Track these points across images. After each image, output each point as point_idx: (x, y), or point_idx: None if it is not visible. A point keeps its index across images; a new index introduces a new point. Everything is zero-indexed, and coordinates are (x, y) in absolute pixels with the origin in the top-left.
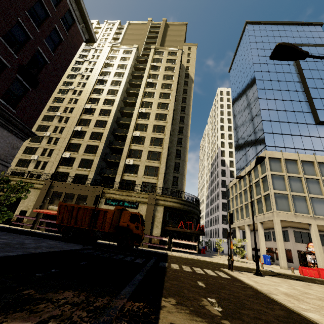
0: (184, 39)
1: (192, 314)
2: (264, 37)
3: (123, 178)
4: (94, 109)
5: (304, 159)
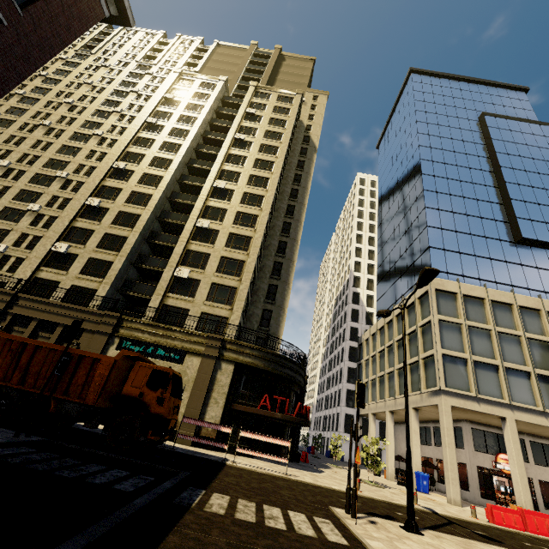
0: (307, 82)
1: None
2: (438, 96)
3: (165, 303)
4: (131, 171)
5: (495, 299)
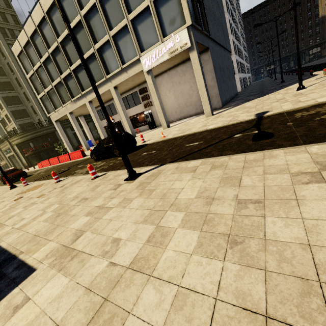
0: None
1: None
2: None
3: (8, 131)
4: None
5: (30, 34)
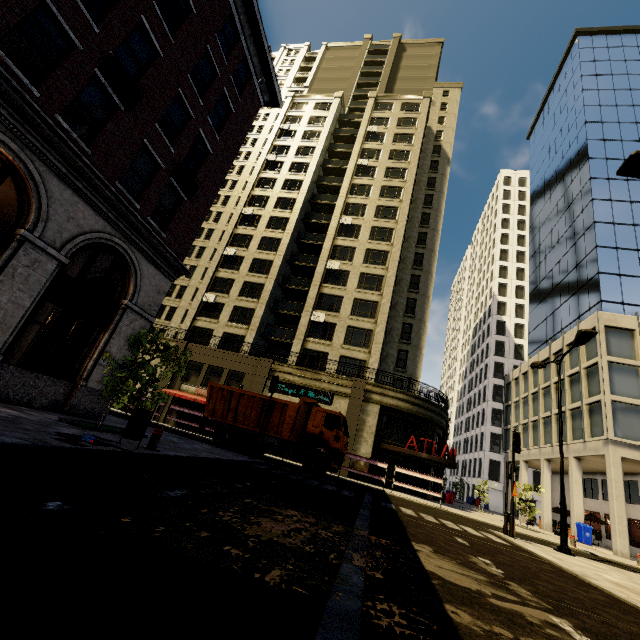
0: (434, 74)
1: (461, 565)
2: (617, 63)
3: (305, 347)
4: (258, 216)
5: None
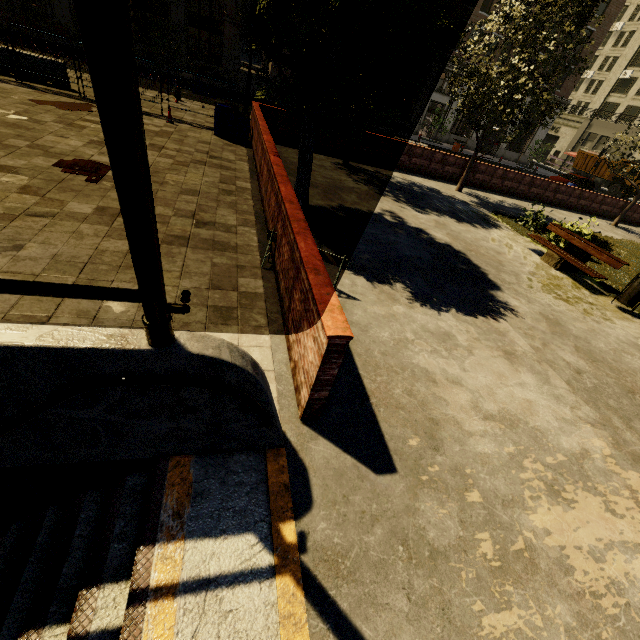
0: None
1: None
2: None
3: None
4: None
5: None
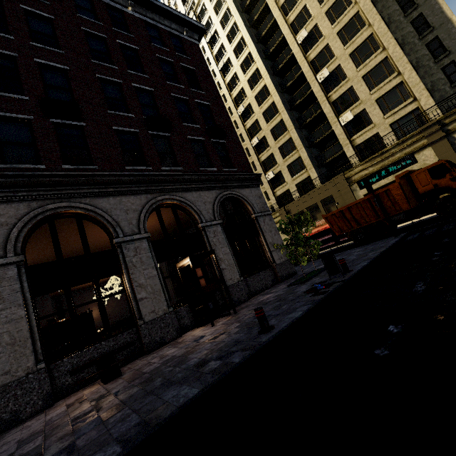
0: None
1: None
2: None
3: (355, 145)
4: (248, 105)
5: None
